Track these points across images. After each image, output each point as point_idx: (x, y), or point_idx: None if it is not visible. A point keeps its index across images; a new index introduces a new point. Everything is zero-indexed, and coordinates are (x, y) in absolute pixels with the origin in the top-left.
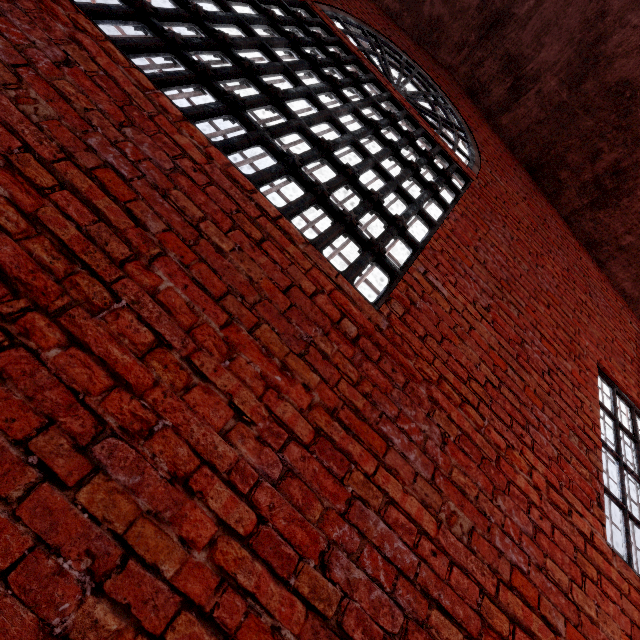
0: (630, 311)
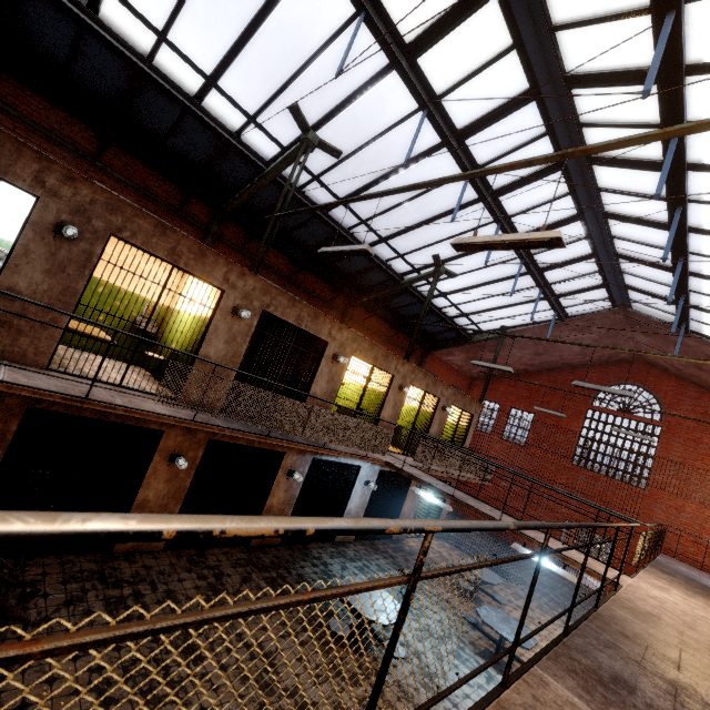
0: None
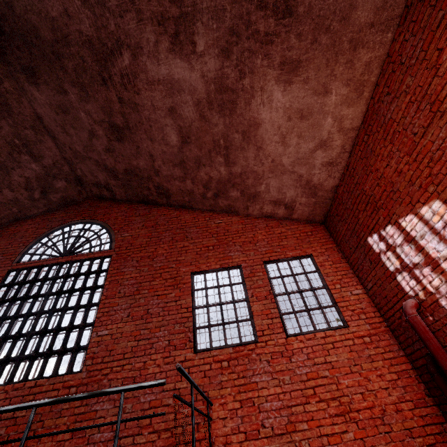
0: (214, 215)
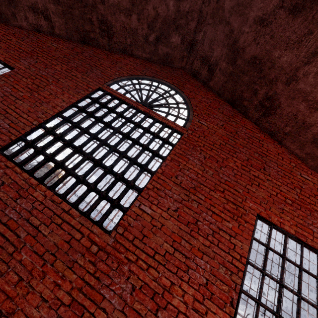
0: (302, 165)
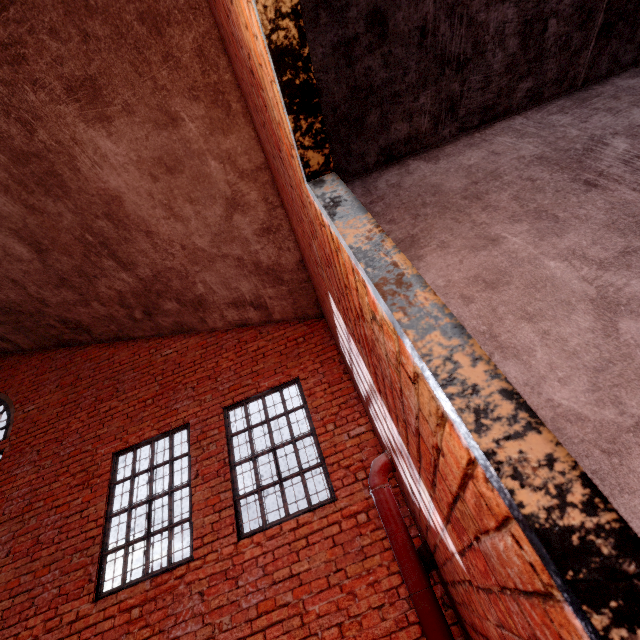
0: (164, 341)
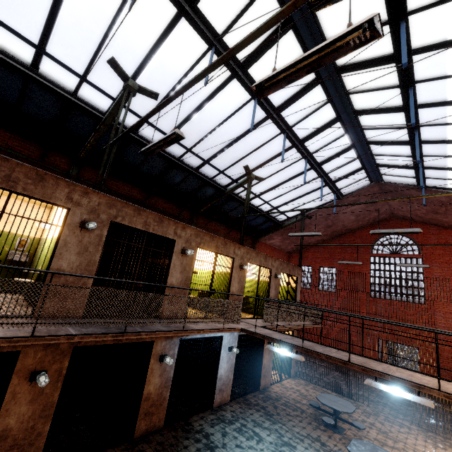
0: None
